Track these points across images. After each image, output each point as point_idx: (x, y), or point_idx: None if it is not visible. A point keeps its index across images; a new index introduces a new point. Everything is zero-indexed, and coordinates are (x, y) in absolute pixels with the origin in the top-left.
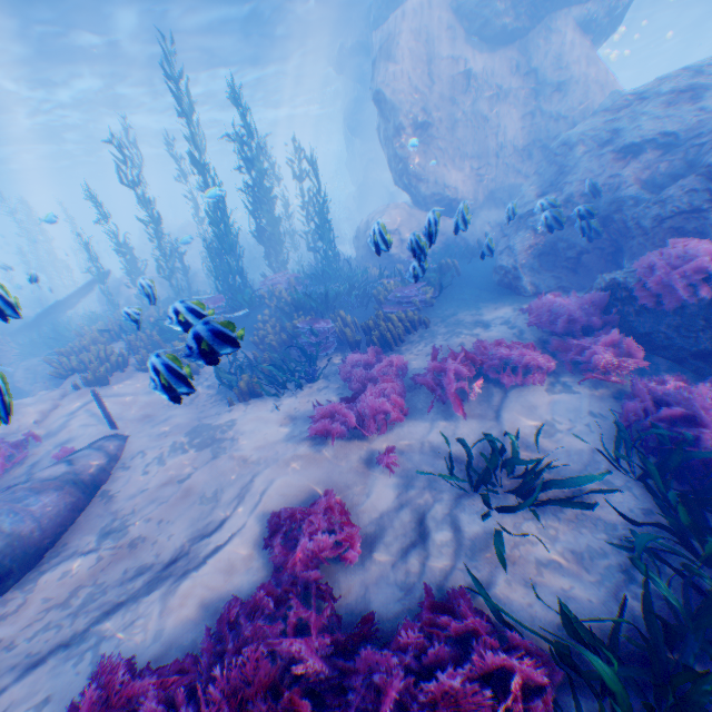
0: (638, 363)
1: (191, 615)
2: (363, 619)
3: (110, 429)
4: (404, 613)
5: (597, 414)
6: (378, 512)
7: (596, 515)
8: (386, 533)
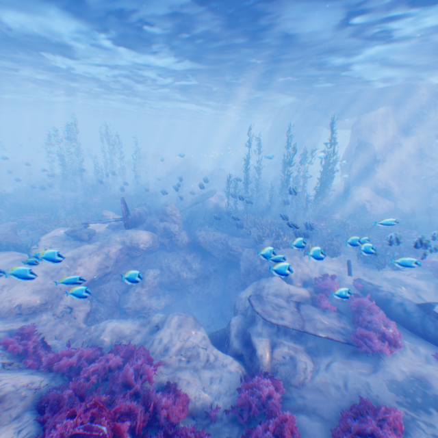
0: None
1: None
2: None
3: (348, 276)
4: None
5: None
6: None
7: None
8: None
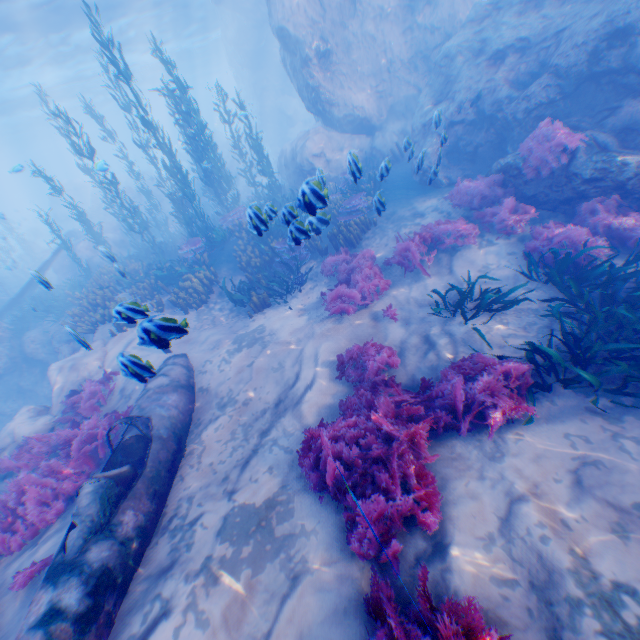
0: (530, 216)
1: (319, 417)
2: (423, 382)
3: (167, 355)
4: (440, 378)
5: (512, 254)
6: (399, 342)
7: (525, 306)
8: (409, 350)
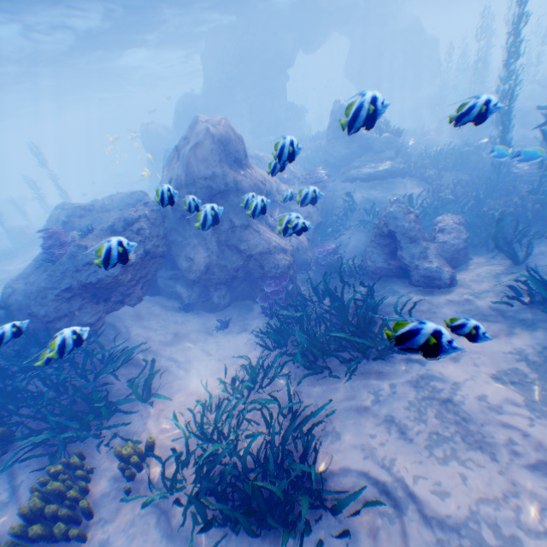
0: None
1: None
2: None
3: None
4: None
5: None
6: None
7: None
8: None
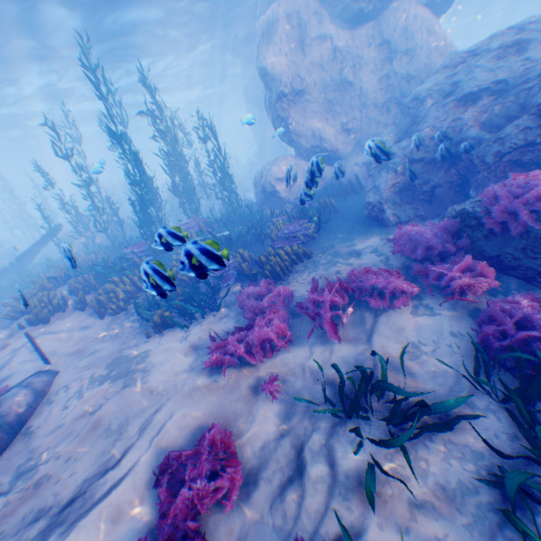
0: (491, 284)
1: None
2: None
3: (45, 365)
4: None
5: (458, 334)
6: (261, 444)
7: (464, 443)
8: (267, 468)
